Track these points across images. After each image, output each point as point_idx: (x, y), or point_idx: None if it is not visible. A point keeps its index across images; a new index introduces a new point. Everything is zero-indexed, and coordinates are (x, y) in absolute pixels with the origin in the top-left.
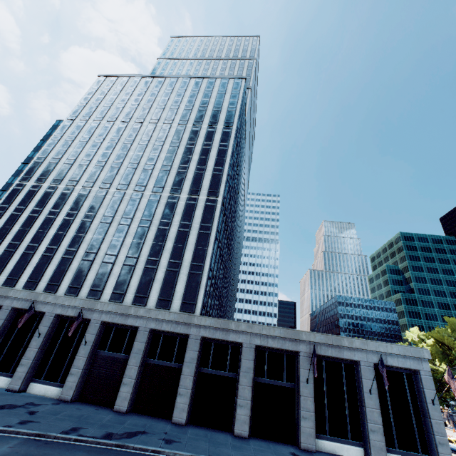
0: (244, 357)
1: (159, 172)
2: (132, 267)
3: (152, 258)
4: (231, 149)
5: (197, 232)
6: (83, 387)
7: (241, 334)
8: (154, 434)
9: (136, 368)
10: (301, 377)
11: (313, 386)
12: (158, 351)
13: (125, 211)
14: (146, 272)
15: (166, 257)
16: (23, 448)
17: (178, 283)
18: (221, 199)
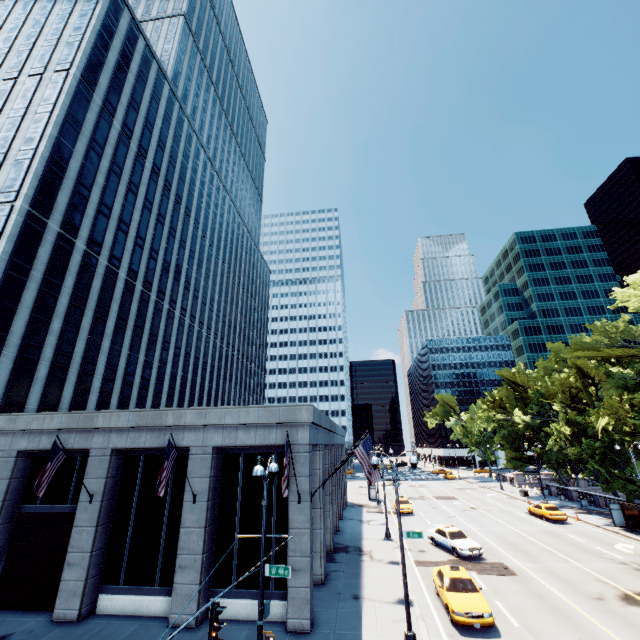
0: None
1: None
2: None
3: None
4: (57, 112)
5: None
6: None
7: None
8: None
9: None
10: (82, 493)
11: (99, 506)
12: None
13: None
14: None
15: None
16: None
17: None
18: (20, 204)
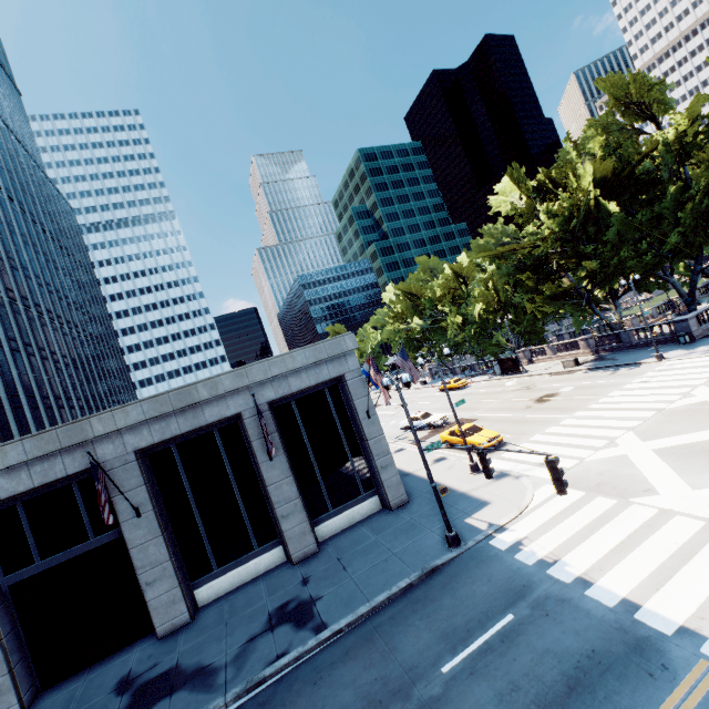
0: None
1: None
2: None
3: None
4: None
5: None
6: None
7: None
8: None
9: None
10: (119, 514)
11: (153, 515)
12: None
13: None
14: None
15: None
16: None
17: None
18: None
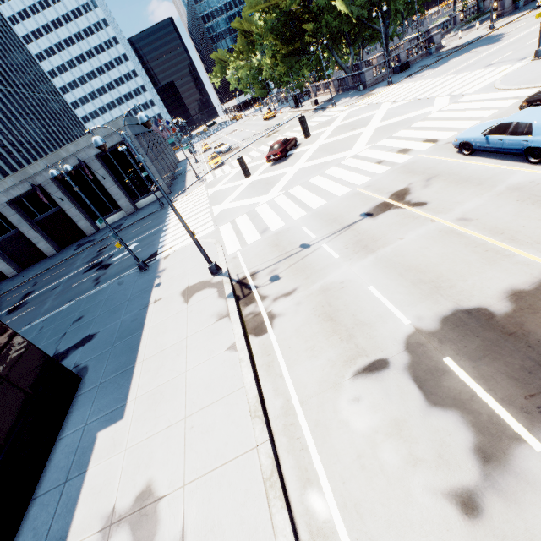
0: (8, 216)
1: None
2: None
3: None
4: None
5: None
6: None
7: None
8: None
9: None
10: (56, 201)
11: (68, 201)
12: None
13: None
14: None
15: None
16: None
17: None
18: None
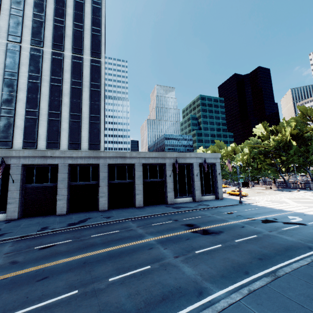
0: (137, 170)
1: (33, 22)
2: (35, 120)
3: (53, 112)
4: (104, 9)
5: (88, 90)
6: (24, 209)
7: (133, 159)
8: (96, 217)
9: (65, 189)
10: (167, 175)
11: (173, 178)
12: (78, 177)
13: (5, 64)
14: (51, 123)
15: (66, 111)
16: (21, 244)
17: (82, 131)
18: (104, 61)
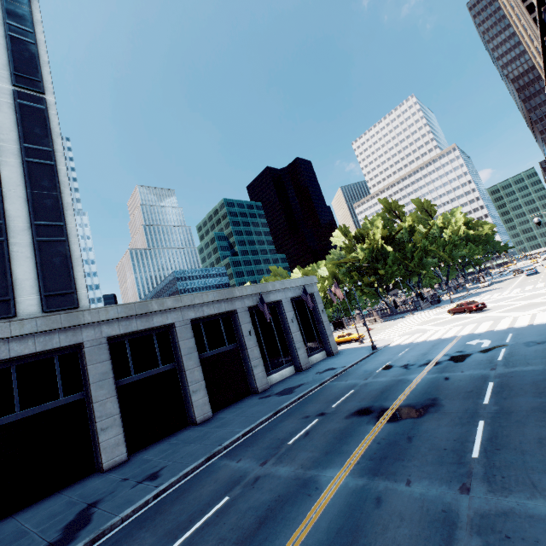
0: (182, 338)
1: None
2: None
3: None
4: None
5: (19, 161)
6: None
7: (168, 313)
8: (115, 492)
9: None
10: (244, 333)
11: (255, 336)
12: (16, 397)
13: None
14: None
15: None
16: None
17: (15, 265)
18: (54, 100)
